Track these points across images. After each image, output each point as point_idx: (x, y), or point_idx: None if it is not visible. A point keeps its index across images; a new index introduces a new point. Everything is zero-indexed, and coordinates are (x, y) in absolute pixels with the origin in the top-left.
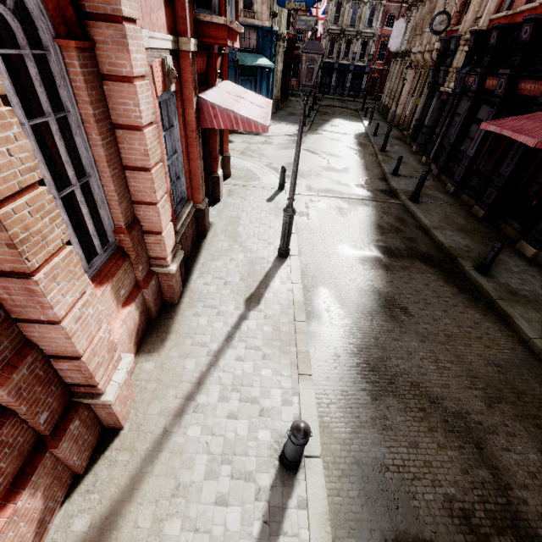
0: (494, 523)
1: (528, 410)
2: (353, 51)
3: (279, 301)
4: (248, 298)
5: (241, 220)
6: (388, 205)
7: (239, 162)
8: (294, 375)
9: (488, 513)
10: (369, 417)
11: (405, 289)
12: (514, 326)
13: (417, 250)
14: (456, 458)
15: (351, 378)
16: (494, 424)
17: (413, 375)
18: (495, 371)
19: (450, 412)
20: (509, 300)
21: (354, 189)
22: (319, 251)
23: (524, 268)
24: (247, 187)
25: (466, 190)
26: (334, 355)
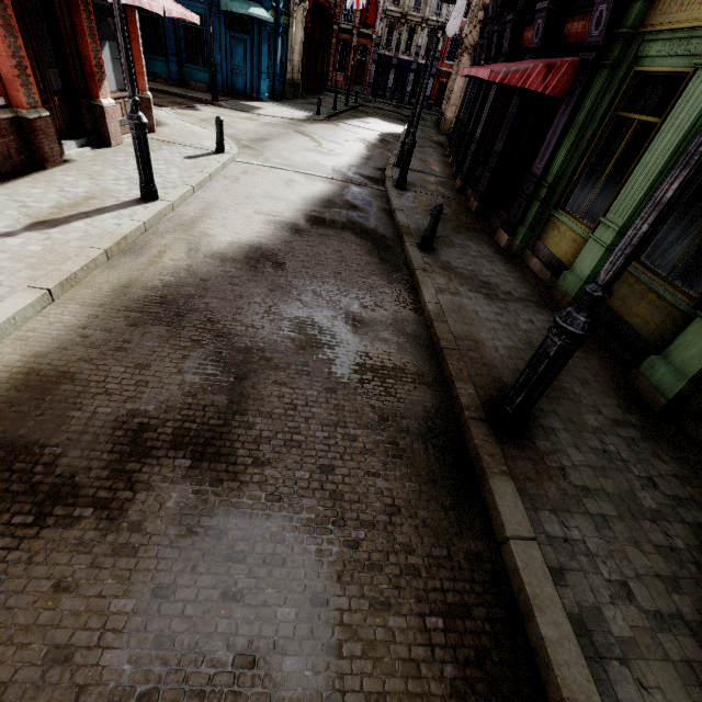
0: (177, 439)
1: (354, 357)
2: (417, 44)
3: (87, 230)
4: (41, 222)
5: (124, 165)
6: (363, 188)
7: (185, 124)
8: (20, 287)
9: (179, 430)
10: (103, 339)
11: (302, 250)
12: (420, 295)
13: (361, 225)
14: (193, 383)
15: (119, 306)
16: (288, 362)
17: (221, 313)
18: (348, 324)
19: (235, 347)
20: (434, 273)
21: (330, 170)
22: (216, 207)
23: (487, 254)
24: (170, 143)
25: (471, 183)
26: (121, 285)
